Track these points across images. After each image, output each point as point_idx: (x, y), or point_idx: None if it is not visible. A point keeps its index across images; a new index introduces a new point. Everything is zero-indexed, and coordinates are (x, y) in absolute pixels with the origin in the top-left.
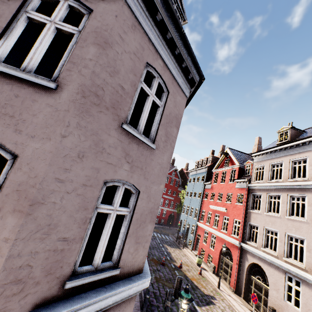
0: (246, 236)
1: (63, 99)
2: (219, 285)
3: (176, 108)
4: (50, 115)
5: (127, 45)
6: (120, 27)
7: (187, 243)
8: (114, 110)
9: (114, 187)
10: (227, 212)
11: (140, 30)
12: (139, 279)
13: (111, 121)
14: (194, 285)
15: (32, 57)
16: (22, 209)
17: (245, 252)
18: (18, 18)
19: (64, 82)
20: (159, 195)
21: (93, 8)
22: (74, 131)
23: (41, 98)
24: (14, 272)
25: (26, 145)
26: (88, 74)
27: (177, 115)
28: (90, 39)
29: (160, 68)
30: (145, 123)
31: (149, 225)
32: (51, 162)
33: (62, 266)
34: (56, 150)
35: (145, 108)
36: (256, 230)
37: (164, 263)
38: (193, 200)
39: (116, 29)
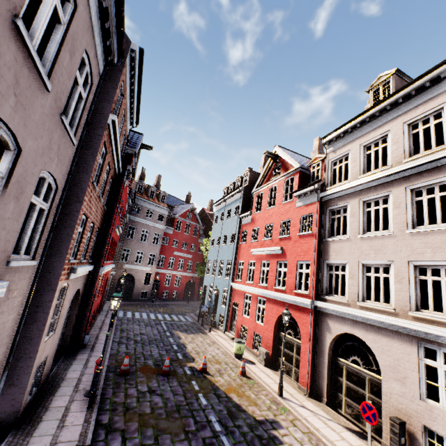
0: (324, 287)
1: None
2: (282, 389)
3: None
4: None
5: None
6: None
7: (217, 321)
8: None
9: None
10: (283, 253)
11: None
12: None
13: None
14: (233, 405)
15: None
16: None
17: (325, 316)
18: None
19: None
20: None
21: None
22: None
23: None
24: None
25: None
26: None
27: None
28: None
29: None
30: None
31: None
32: None
33: None
34: None
35: None
36: (343, 272)
37: (167, 370)
38: (223, 249)
39: None
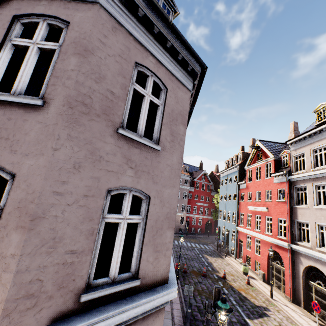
0: (296, 236)
1: (50, 114)
2: (272, 294)
3: (179, 105)
4: (41, 131)
5: (110, 48)
6: (99, 32)
7: (230, 251)
8: (106, 116)
9: (140, 200)
10: (268, 211)
11: (122, 31)
12: (164, 289)
13: (104, 127)
14: (242, 296)
15: (20, 80)
16: (24, 225)
17: (298, 254)
18: (4, 47)
19: (50, 97)
20: (174, 198)
21: (70, 20)
22: (65, 143)
23: (31, 117)
24: (25, 287)
25: (22, 163)
26: (72, 85)
27: (181, 112)
28: (70, 50)
29: (152, 66)
30: (144, 125)
31: (168, 232)
32: (46, 176)
33: (74, 279)
34: (49, 164)
35: (142, 110)
36: (307, 227)
37: (205, 274)
38: (229, 203)
39: (95, 35)
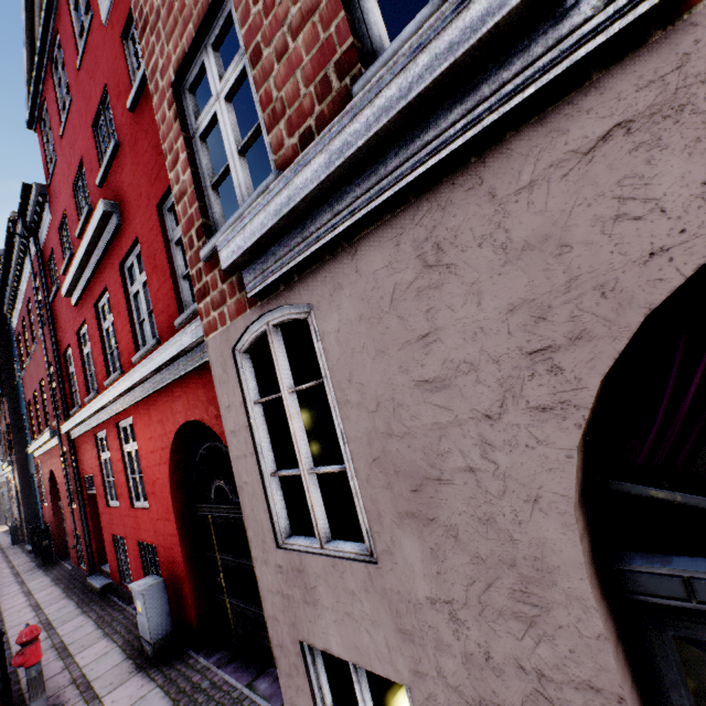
0: None
1: None
2: None
3: None
4: None
5: None
6: None
7: None
8: None
9: None
10: None
11: None
12: None
13: None
14: None
15: None
16: None
17: None
18: None
19: None
20: None
21: None
22: None
23: None
24: None
25: None
26: None
27: None
28: None
29: None
30: None
31: None
32: None
33: None
34: None
35: None
36: None
37: None
38: None
39: None
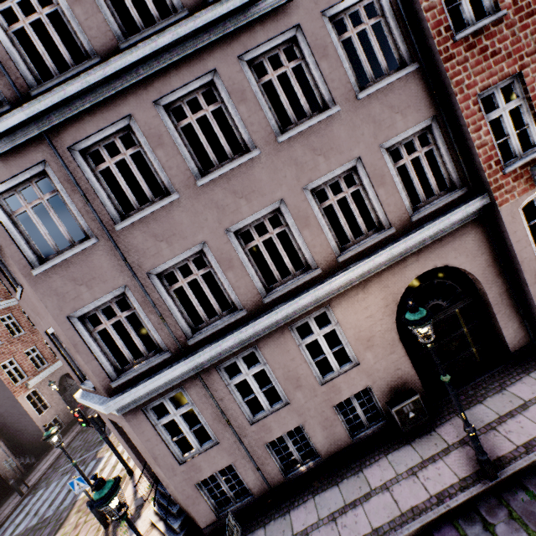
0: None
1: None
2: None
3: None
4: None
5: None
6: None
7: None
8: None
9: None
10: None
11: None
12: None
13: None
14: None
15: None
16: None
17: None
18: None
19: None
20: None
21: None
22: None
23: None
24: None
25: None
26: None
27: None
28: None
29: None
30: None
31: None
32: None
33: None
34: None
35: None
36: None
37: None
38: None
39: None
